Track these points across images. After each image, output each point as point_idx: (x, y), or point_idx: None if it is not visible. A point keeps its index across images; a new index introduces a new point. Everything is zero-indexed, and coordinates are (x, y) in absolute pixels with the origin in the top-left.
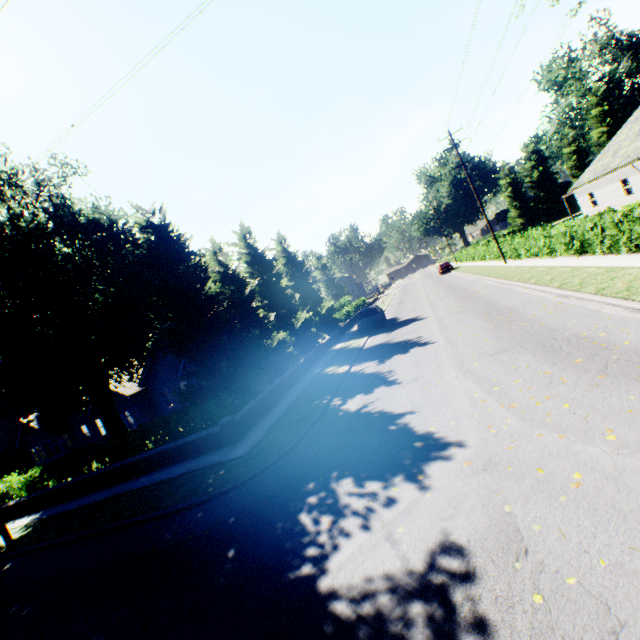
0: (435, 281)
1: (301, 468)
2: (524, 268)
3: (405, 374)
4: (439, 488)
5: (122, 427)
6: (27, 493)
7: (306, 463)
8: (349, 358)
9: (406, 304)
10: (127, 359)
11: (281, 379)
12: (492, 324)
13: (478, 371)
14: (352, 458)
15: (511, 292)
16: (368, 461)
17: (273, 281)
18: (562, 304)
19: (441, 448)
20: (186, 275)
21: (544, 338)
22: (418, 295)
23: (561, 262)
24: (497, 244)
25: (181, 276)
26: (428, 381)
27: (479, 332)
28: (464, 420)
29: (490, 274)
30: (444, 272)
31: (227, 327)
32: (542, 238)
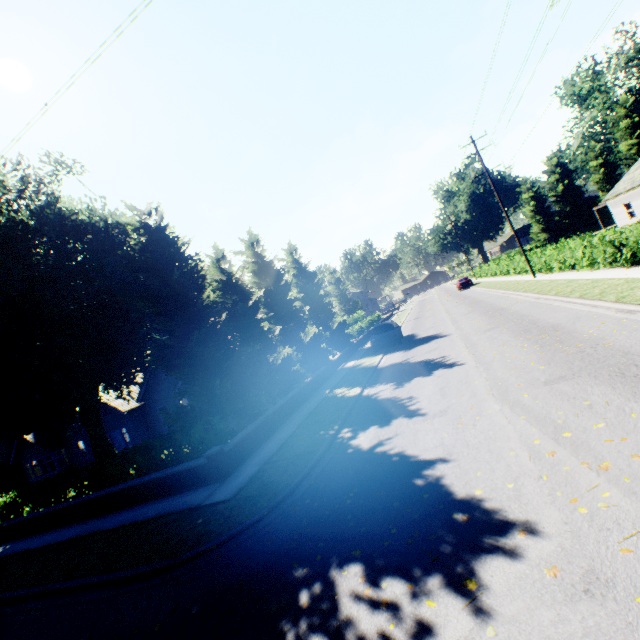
0: (454, 297)
1: (294, 532)
2: (560, 281)
3: (430, 403)
4: (509, 619)
5: (108, 449)
6: (1, 520)
7: (301, 525)
8: (361, 378)
9: (424, 320)
10: (117, 373)
11: (284, 401)
12: (535, 344)
13: (531, 405)
14: (363, 527)
15: (550, 307)
16: (386, 536)
17: (281, 292)
18: (628, 321)
19: (498, 531)
20: (180, 281)
21: (619, 364)
22: (436, 311)
23: (607, 274)
24: (525, 256)
25: (174, 282)
26: (462, 415)
27: (520, 353)
28: (527, 483)
29: (518, 288)
30: (463, 288)
31: (225, 340)
32: (581, 248)
